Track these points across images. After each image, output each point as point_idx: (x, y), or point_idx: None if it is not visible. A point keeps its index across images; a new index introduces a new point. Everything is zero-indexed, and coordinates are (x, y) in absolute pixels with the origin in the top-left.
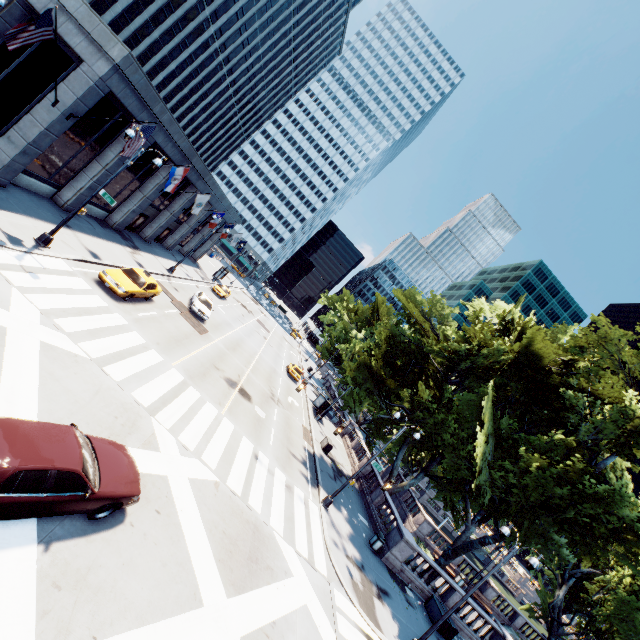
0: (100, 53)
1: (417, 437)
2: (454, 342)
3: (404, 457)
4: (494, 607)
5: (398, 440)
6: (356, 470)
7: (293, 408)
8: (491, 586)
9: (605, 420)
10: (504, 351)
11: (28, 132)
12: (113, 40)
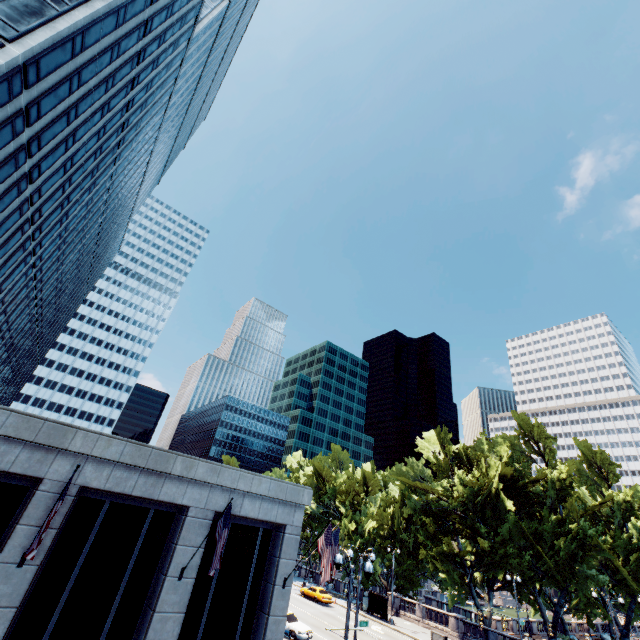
0: (293, 507)
1: (520, 580)
2: (465, 494)
3: (467, 590)
4: (539, 633)
5: (450, 580)
6: (456, 635)
7: (391, 635)
8: (532, 621)
9: (549, 490)
10: (492, 483)
11: (277, 635)
12: (300, 490)
